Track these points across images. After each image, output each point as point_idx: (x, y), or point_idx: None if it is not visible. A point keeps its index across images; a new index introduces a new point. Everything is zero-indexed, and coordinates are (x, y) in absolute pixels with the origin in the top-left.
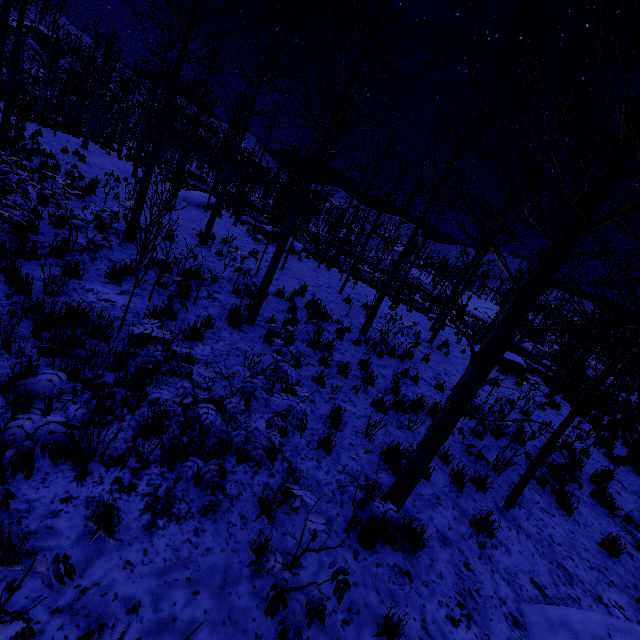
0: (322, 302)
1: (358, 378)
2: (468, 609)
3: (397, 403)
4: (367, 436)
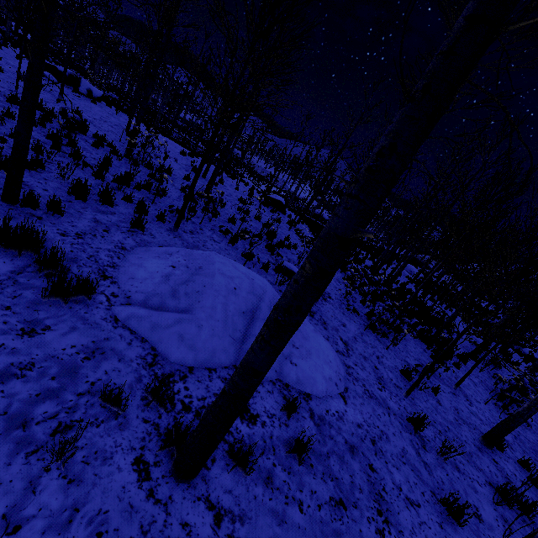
0: (97, 128)
1: (95, 166)
2: (84, 237)
3: (118, 177)
4: (63, 177)
